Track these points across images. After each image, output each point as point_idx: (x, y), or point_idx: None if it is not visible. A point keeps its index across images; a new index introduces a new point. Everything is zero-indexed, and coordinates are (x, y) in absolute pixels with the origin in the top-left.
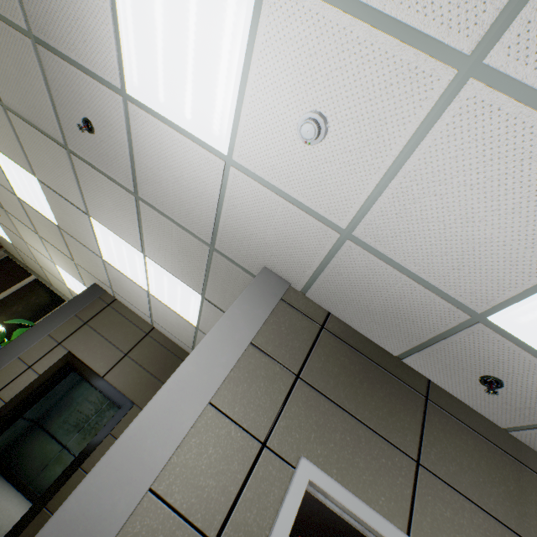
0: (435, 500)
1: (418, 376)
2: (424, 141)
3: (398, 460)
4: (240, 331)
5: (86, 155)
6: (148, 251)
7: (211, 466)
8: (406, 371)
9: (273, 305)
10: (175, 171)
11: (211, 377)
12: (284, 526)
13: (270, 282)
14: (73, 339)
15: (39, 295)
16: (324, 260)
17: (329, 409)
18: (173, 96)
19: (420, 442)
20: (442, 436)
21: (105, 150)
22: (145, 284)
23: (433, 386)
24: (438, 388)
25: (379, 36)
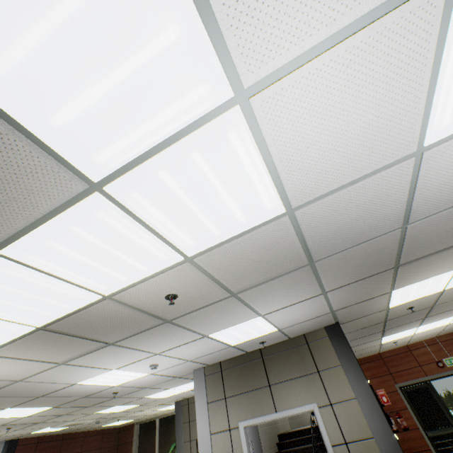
0: (279, 391)
1: (256, 351)
2: (170, 355)
3: (264, 391)
4: (202, 403)
5: (123, 394)
6: (169, 388)
7: (222, 449)
8: (252, 354)
9: (204, 382)
10: (145, 381)
11: (206, 426)
12: (244, 445)
13: (198, 374)
14: (192, 433)
15: (168, 424)
16: (197, 362)
17: (239, 398)
18: (125, 379)
19: (267, 377)
20: (272, 366)
21: (125, 391)
22: (185, 390)
23: (262, 349)
24: (264, 348)
25: (142, 360)
